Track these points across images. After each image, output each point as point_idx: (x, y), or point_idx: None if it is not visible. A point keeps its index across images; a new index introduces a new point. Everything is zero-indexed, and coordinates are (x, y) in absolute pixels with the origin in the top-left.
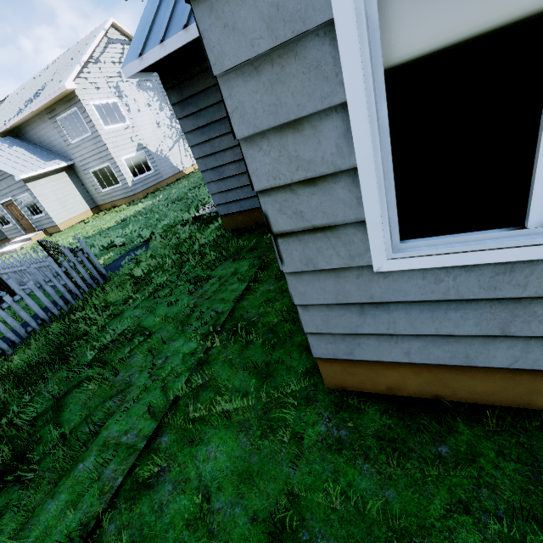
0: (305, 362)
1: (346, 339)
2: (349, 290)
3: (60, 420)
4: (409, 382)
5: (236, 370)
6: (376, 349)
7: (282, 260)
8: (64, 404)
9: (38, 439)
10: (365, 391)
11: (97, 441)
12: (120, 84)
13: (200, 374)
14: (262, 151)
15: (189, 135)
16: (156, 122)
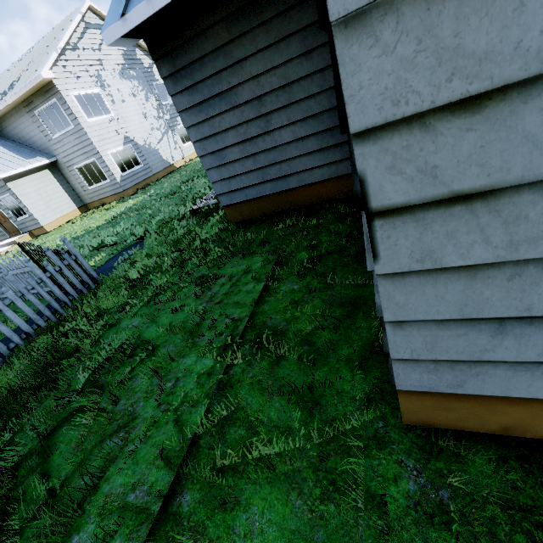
0: (360, 384)
1: (456, 368)
2: (489, 299)
3: (48, 467)
4: (542, 421)
5: (269, 396)
6: (504, 382)
7: (375, 254)
8: (52, 443)
9: (21, 495)
10: (463, 430)
11: (97, 500)
12: (101, 73)
13: (223, 402)
14: (379, 45)
15: (184, 114)
16: (142, 113)
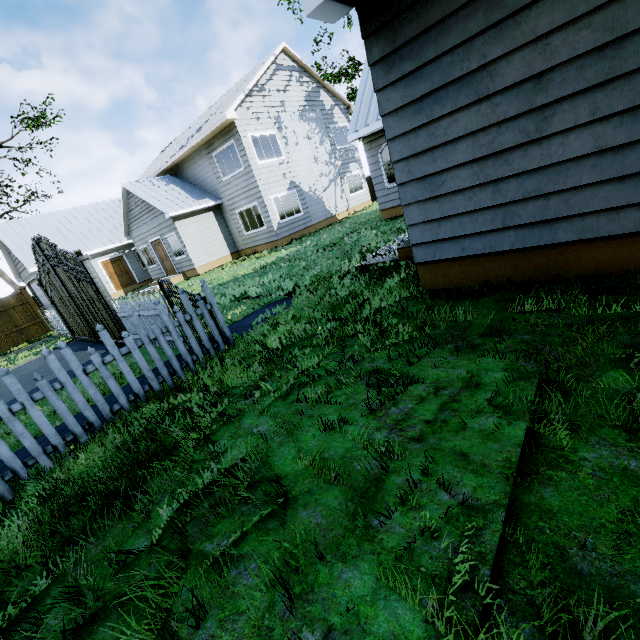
0: None
1: None
2: None
3: None
4: None
5: None
6: None
7: None
8: None
9: None
10: None
11: None
12: (281, 114)
13: None
14: None
15: (391, 118)
16: (314, 158)
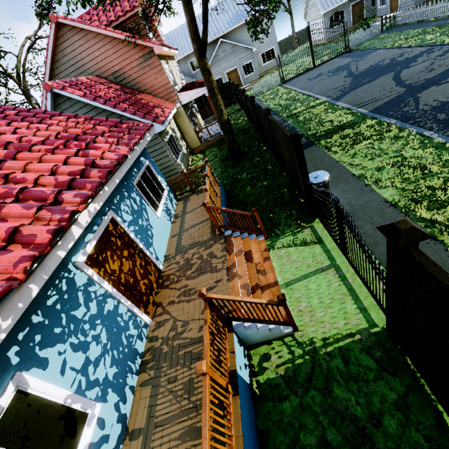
0: None
1: None
2: None
3: None
4: None
5: None
6: None
7: None
8: None
9: None
10: None
11: None
12: None
13: None
14: None
15: None
16: None
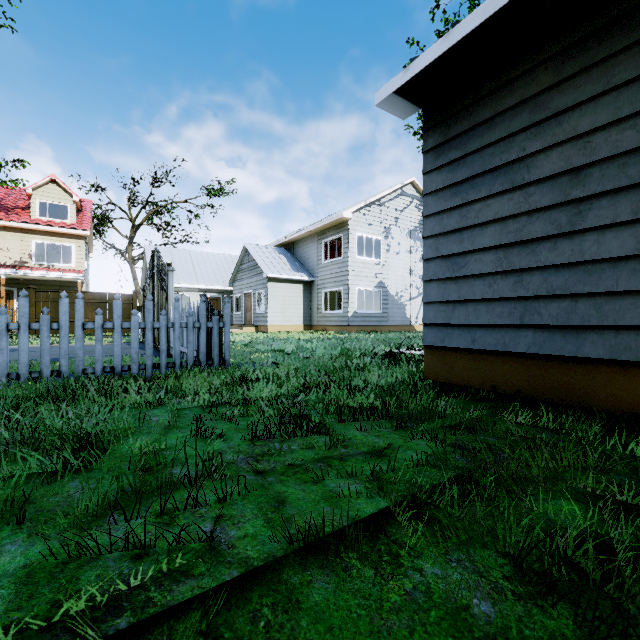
0: None
1: None
2: None
3: None
4: None
5: None
6: None
7: None
8: None
9: None
10: None
11: None
12: (392, 227)
13: None
14: None
15: (431, 198)
16: (409, 269)
